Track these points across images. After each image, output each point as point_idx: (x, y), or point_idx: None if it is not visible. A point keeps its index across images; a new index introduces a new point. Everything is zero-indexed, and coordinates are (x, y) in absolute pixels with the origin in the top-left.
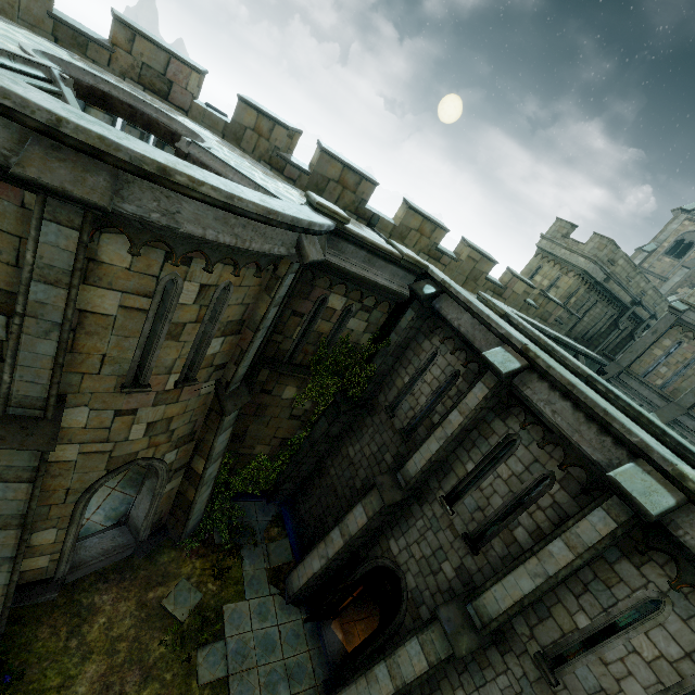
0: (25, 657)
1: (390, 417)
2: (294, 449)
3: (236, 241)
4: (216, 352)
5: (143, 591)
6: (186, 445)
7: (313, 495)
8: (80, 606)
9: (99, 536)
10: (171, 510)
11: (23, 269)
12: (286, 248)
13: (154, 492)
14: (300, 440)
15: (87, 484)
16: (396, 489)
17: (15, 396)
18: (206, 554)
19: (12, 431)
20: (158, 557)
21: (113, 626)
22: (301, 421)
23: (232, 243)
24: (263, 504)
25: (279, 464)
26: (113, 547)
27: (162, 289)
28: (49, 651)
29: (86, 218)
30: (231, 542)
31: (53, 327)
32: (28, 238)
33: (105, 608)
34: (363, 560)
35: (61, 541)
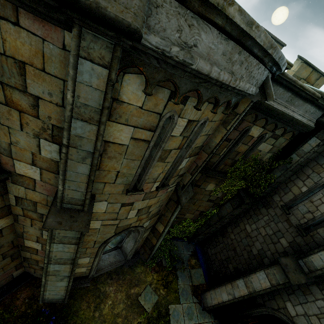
0: (75, 319)
1: (286, 213)
2: (207, 218)
3: (230, 79)
4: (182, 167)
5: (128, 288)
6: (154, 217)
7: (217, 246)
8: (100, 292)
9: (108, 254)
10: (142, 245)
11: (65, 108)
12: (255, 87)
13: (136, 240)
14: (211, 213)
15: (104, 239)
16: (300, 272)
17: (66, 198)
18: (159, 271)
19: (65, 218)
20: (135, 268)
21: (115, 306)
22: (213, 203)
23: (227, 81)
24: (186, 243)
25: (197, 224)
26: (114, 261)
27: (162, 124)
28: (86, 317)
29: (115, 53)
30: (172, 266)
31: (87, 155)
32: (67, 78)
33: (111, 295)
34: (259, 305)
35: (91, 262)
